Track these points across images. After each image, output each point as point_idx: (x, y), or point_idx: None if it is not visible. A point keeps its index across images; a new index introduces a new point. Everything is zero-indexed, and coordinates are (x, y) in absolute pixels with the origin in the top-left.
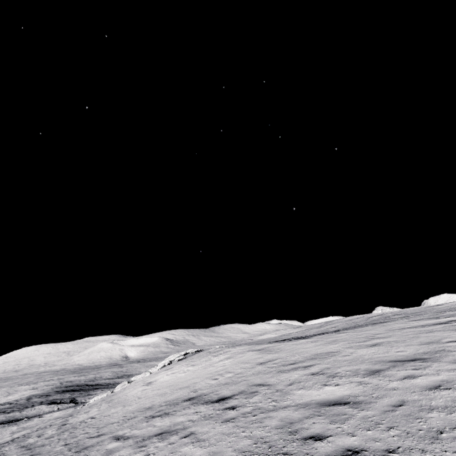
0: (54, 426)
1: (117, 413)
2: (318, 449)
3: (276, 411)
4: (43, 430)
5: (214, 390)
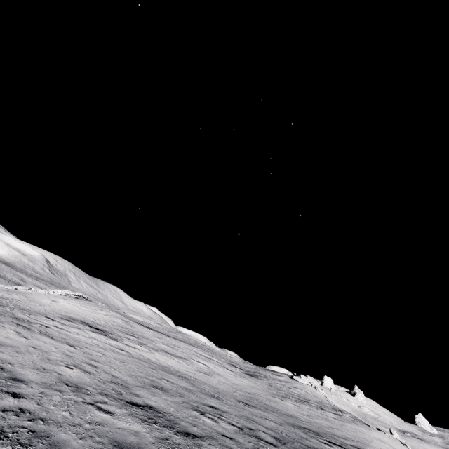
0: None
1: (38, 307)
2: (122, 349)
3: (116, 341)
4: None
5: (94, 324)
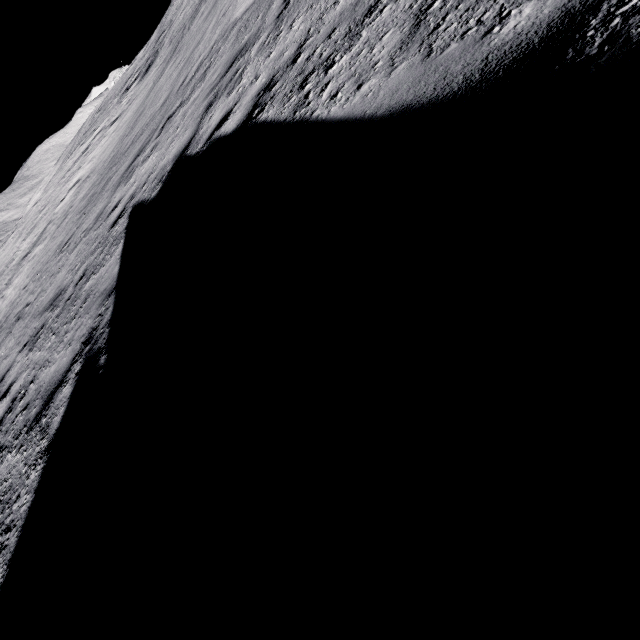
0: None
1: None
2: None
3: None
4: None
5: None
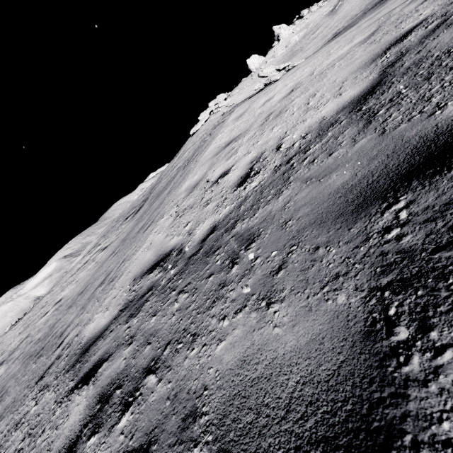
0: None
1: None
2: None
3: None
4: None
5: None
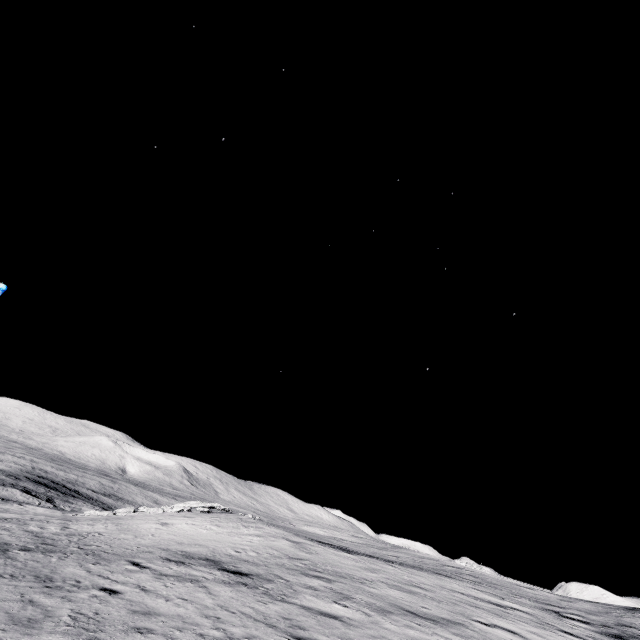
0: (54, 524)
1: (129, 541)
2: (298, 633)
3: (282, 602)
4: (41, 523)
5: (233, 561)
